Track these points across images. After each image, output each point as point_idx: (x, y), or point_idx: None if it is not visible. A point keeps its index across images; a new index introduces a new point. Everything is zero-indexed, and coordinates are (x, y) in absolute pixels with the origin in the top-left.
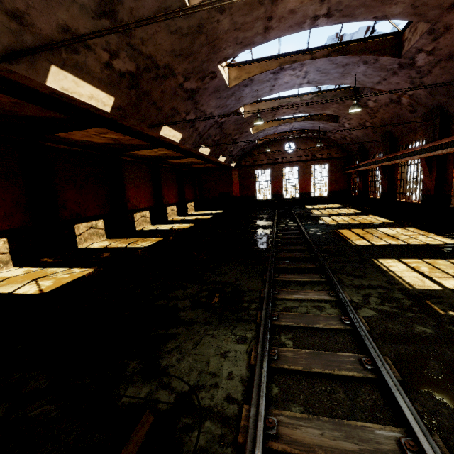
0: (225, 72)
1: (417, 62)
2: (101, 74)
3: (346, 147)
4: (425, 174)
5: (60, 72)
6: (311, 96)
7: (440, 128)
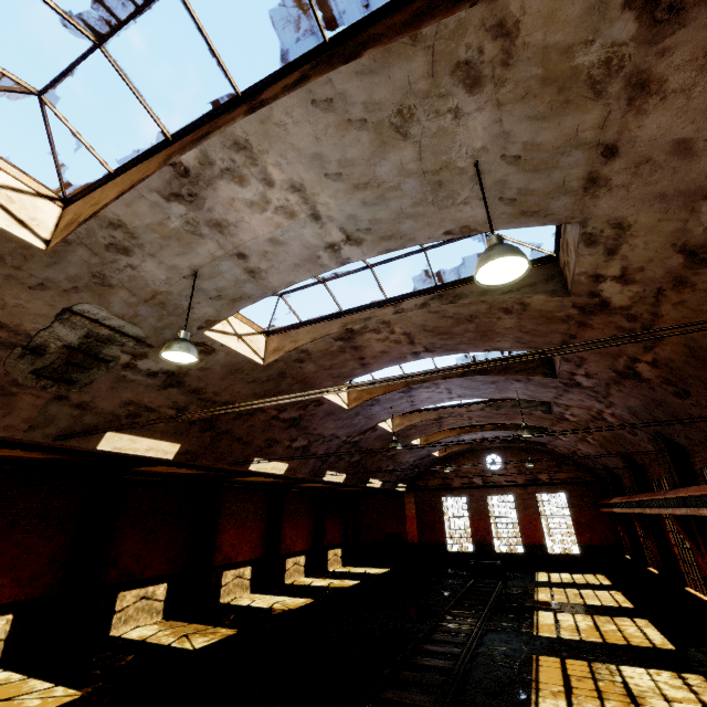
0: (339, 394)
1: (581, 382)
2: (165, 426)
3: (587, 465)
4: (692, 547)
5: (116, 435)
6: (481, 405)
7: (676, 467)
